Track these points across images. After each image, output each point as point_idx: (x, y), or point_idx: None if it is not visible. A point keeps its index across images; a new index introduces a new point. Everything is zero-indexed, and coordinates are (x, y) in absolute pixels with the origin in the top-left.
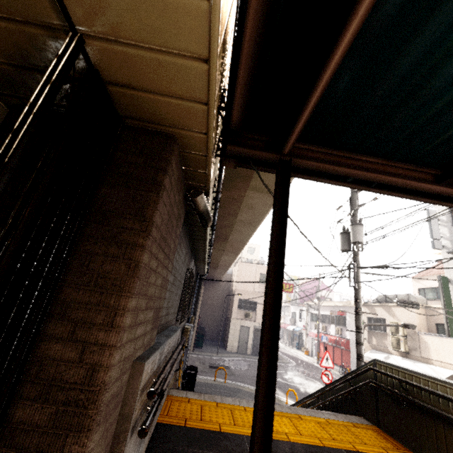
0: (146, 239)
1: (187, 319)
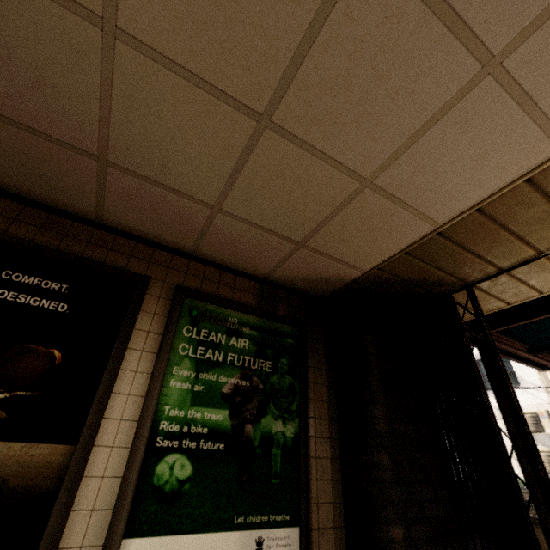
0: None
1: None
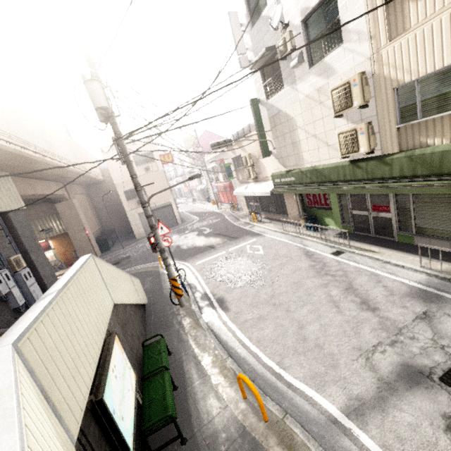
0: None
1: None
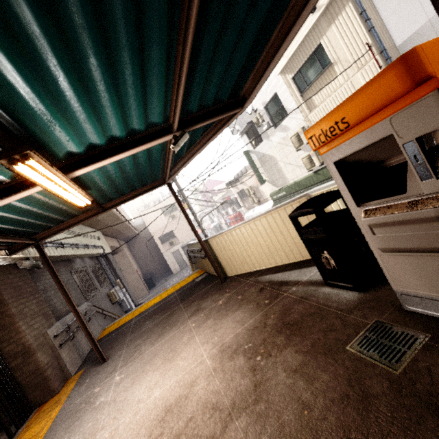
0: (8, 306)
1: (112, 286)
